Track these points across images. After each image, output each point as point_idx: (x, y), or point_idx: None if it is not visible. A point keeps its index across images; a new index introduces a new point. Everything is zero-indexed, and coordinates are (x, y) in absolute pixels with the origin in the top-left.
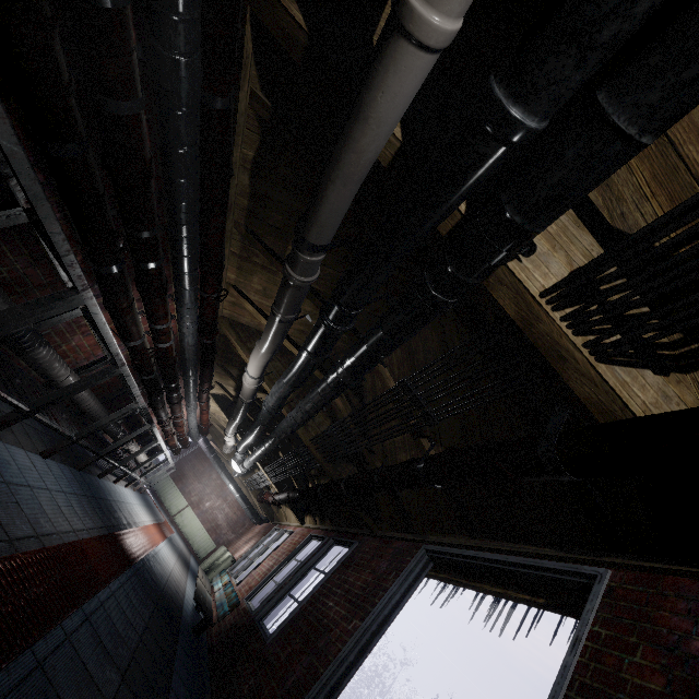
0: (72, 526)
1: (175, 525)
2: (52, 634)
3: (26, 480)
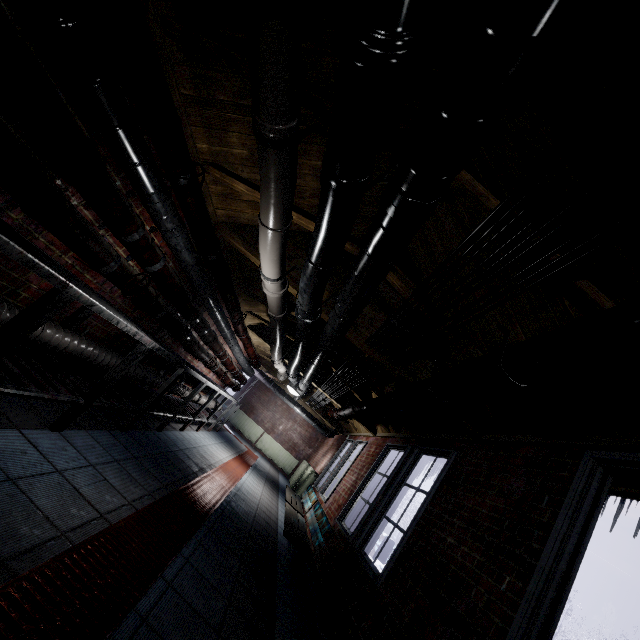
0: (99, 510)
1: (258, 451)
2: None
3: (5, 471)
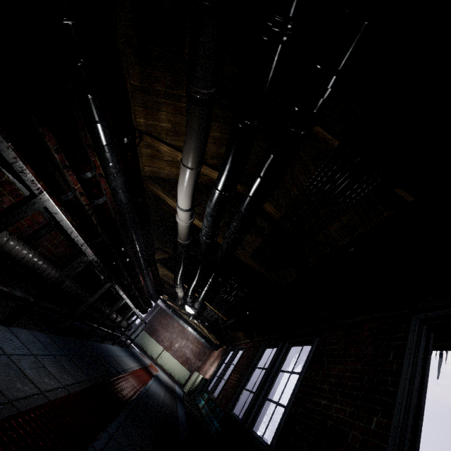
0: (39, 388)
1: (158, 366)
2: None
3: None
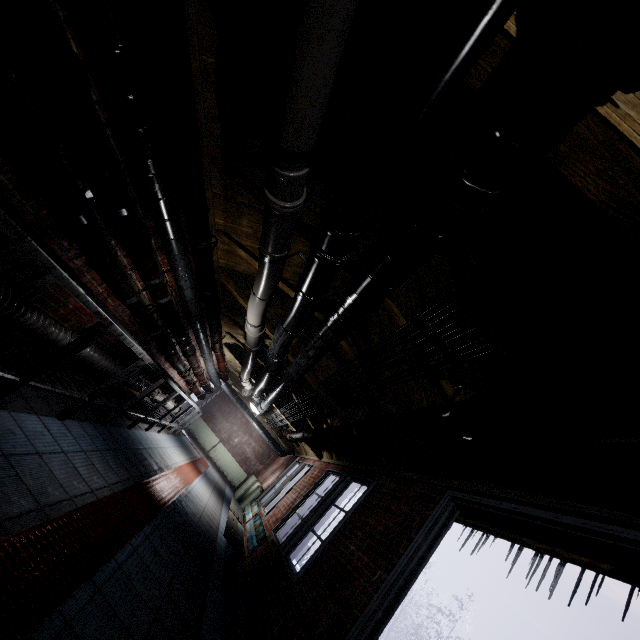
0: (90, 487)
1: (210, 459)
2: (45, 626)
3: (35, 447)
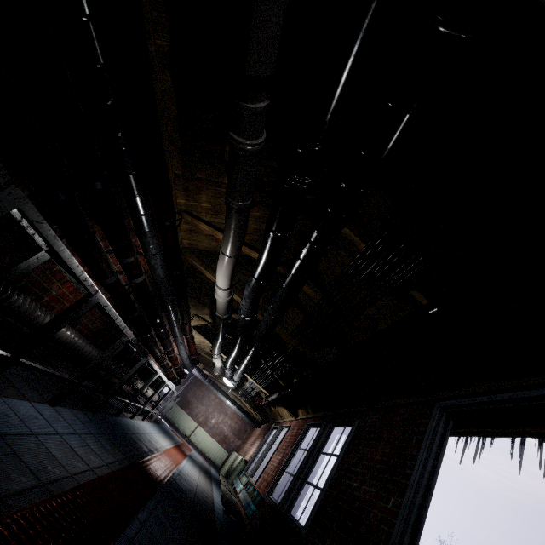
0: (89, 465)
1: (192, 444)
2: None
3: (30, 428)
